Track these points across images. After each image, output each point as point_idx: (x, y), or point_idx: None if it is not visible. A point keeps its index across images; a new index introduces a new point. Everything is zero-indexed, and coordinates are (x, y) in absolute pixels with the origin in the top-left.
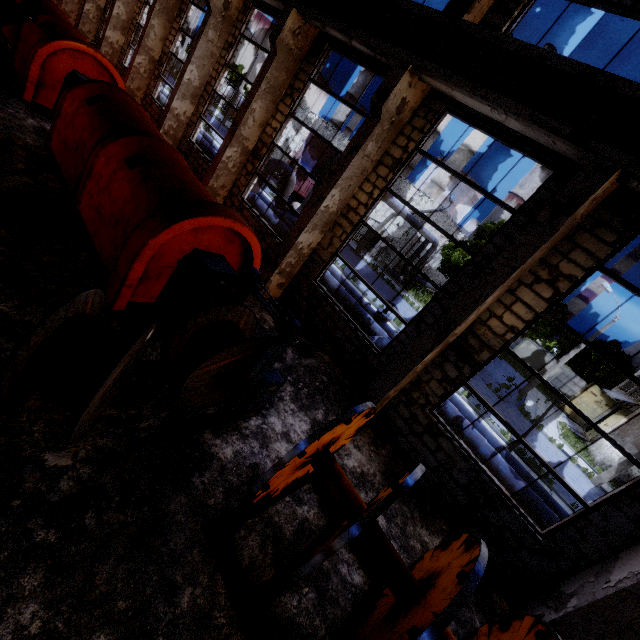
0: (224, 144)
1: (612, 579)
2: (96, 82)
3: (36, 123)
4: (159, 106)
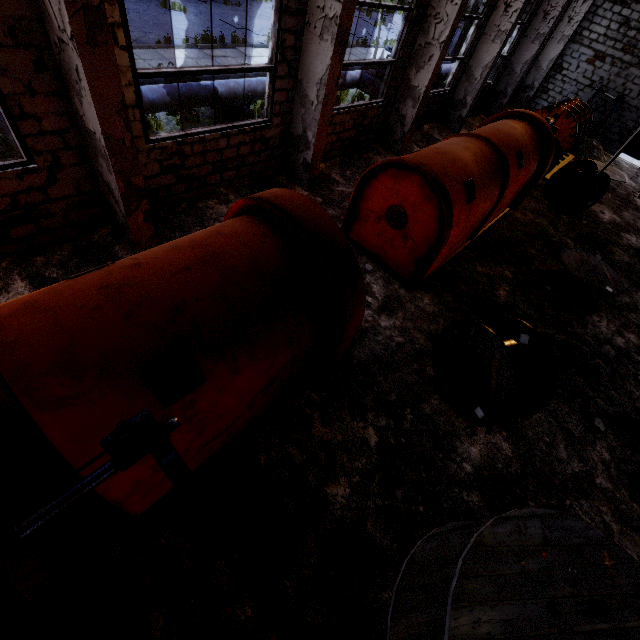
0: (332, 78)
1: (517, 71)
2: (447, 190)
3: (381, 320)
4: None
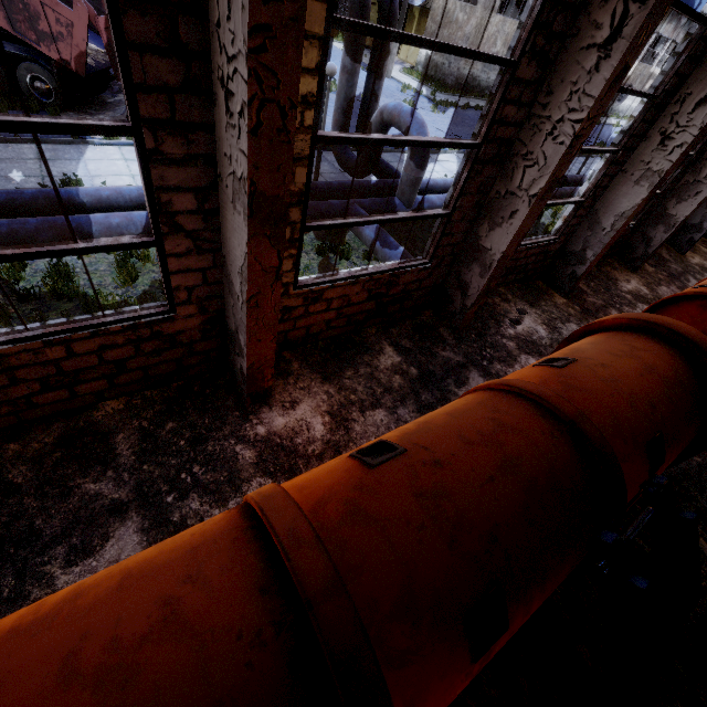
0: (635, 213)
1: None
2: None
3: None
4: (356, 279)
